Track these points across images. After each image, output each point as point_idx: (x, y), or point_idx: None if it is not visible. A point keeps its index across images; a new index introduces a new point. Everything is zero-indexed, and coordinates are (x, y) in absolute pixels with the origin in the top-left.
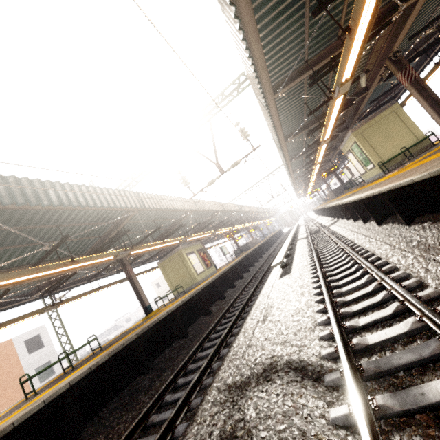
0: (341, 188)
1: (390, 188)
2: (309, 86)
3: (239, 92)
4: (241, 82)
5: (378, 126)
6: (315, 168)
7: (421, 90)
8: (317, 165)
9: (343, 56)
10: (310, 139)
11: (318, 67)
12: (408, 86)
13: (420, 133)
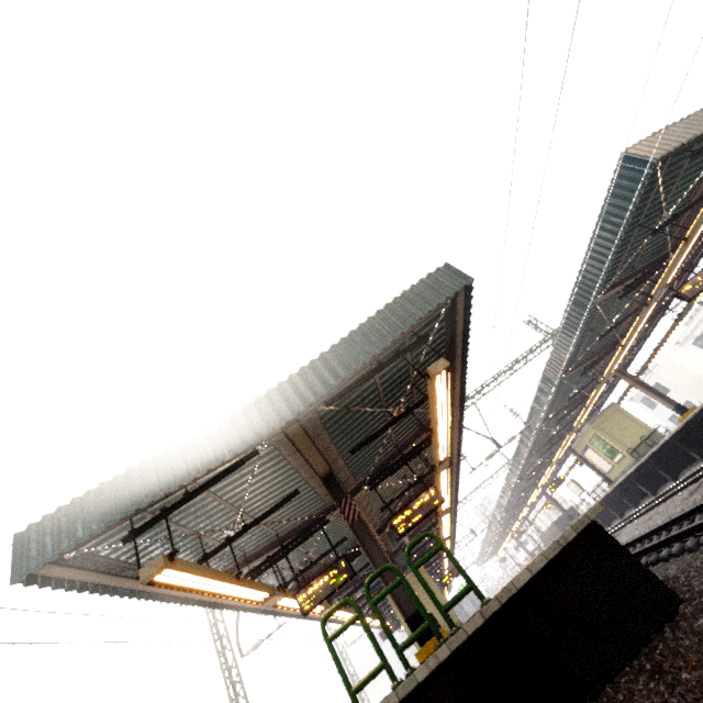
0: (563, 518)
1: (678, 426)
2: (580, 376)
3: (498, 384)
4: (496, 378)
5: (610, 421)
6: (550, 469)
7: (644, 387)
8: (555, 464)
9: (615, 358)
10: (543, 436)
11: (583, 366)
12: (634, 385)
13: (648, 427)
